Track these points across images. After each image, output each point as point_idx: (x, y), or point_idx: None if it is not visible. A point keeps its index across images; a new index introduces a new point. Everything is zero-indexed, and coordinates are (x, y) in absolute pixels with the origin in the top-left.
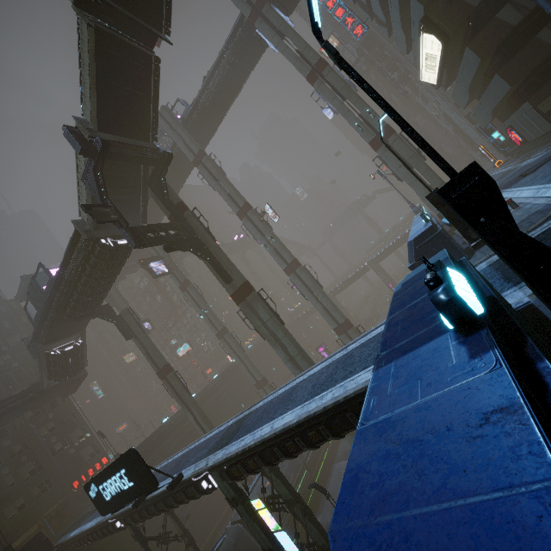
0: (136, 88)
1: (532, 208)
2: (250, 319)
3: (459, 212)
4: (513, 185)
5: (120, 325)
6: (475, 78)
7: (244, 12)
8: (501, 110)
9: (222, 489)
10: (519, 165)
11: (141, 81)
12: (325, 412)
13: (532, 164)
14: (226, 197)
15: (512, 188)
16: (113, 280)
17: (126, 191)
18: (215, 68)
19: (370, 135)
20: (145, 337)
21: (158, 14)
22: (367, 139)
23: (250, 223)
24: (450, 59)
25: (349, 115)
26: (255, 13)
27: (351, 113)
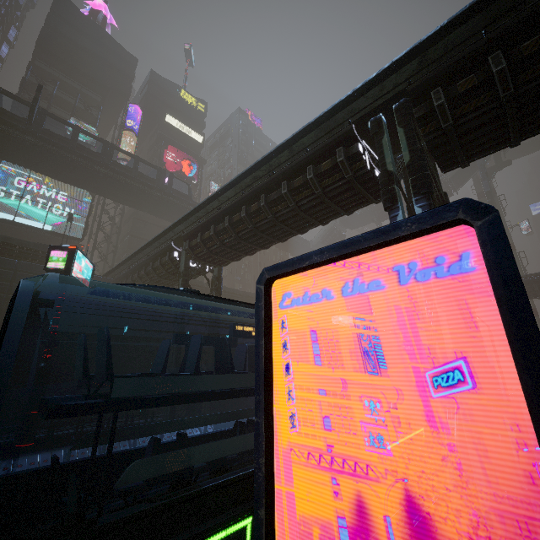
0: None
1: None
2: None
3: None
4: None
5: None
6: None
7: None
8: None
9: None
10: None
11: None
12: None
13: None
14: None
15: None
16: None
17: (472, 169)
18: None
19: None
20: None
21: None
22: None
23: None
24: None
25: None
26: None
27: None
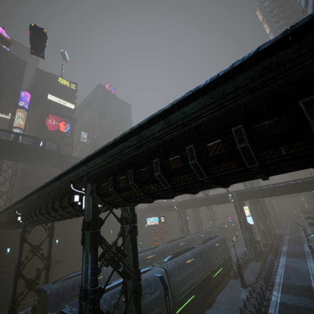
0: None
1: None
2: None
3: None
4: None
5: None
6: None
7: None
8: None
9: (234, 201)
10: None
11: None
12: (289, 184)
13: None
14: None
15: None
16: None
17: None
18: None
19: None
20: None
21: None
22: None
23: None
24: None
25: None
26: None
27: None
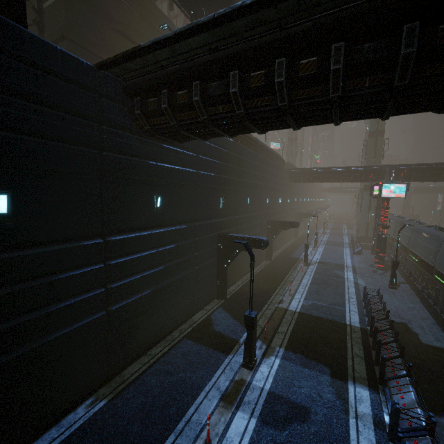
0: None
1: None
2: None
3: None
4: None
5: None
6: None
7: None
8: None
9: None
10: None
11: None
12: None
13: None
14: None
15: None
16: None
17: None
18: None
19: None
20: None
21: None
22: None
23: None
24: None
25: None
26: None
27: None
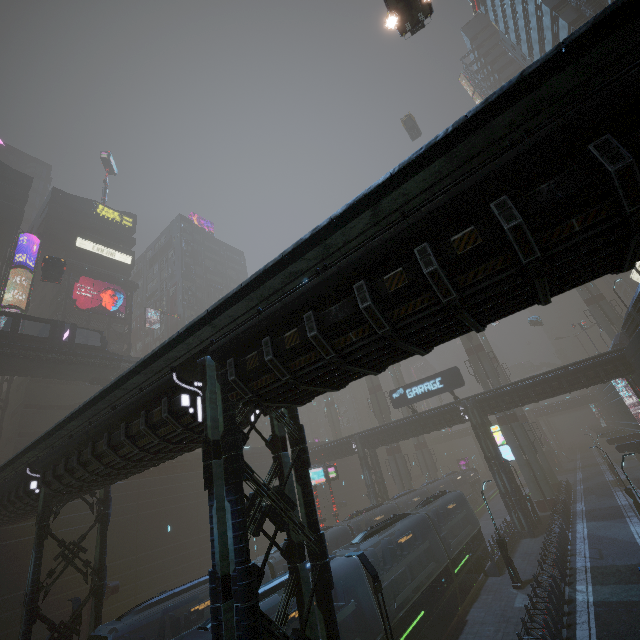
0: None
1: None
2: (475, 367)
3: None
4: None
5: None
6: None
7: None
8: None
9: (472, 418)
10: None
11: None
12: (568, 371)
13: None
14: None
15: None
16: None
17: None
18: None
19: (586, 295)
20: None
21: None
22: (583, 297)
23: None
24: None
25: None
26: None
27: None
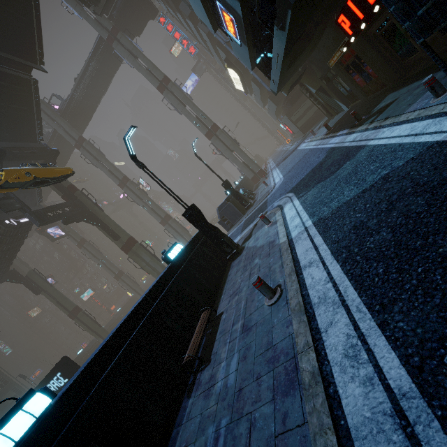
0: (20, 104)
1: (269, 188)
2: (137, 262)
3: (189, 221)
4: (279, 165)
5: (28, 284)
6: (262, 95)
7: (102, 35)
8: (280, 113)
9: None
10: (289, 148)
11: (24, 99)
12: None
13: (290, 151)
14: (108, 173)
15: (277, 168)
16: (18, 249)
17: None
18: (84, 73)
19: (205, 130)
20: (53, 290)
21: (33, 51)
22: (203, 132)
23: (130, 191)
24: (248, 81)
25: (190, 116)
26: (111, 37)
27: (191, 114)
